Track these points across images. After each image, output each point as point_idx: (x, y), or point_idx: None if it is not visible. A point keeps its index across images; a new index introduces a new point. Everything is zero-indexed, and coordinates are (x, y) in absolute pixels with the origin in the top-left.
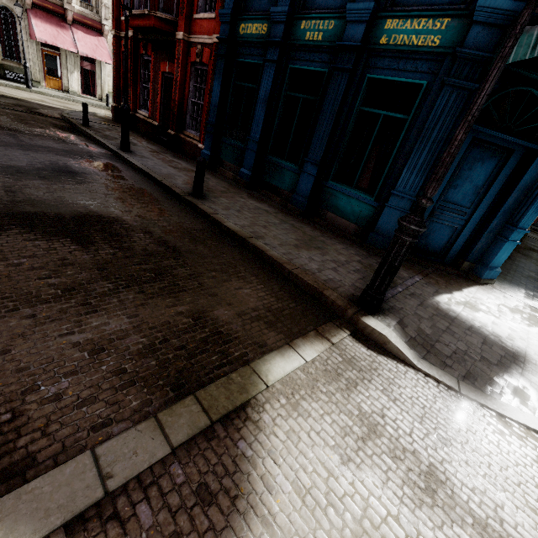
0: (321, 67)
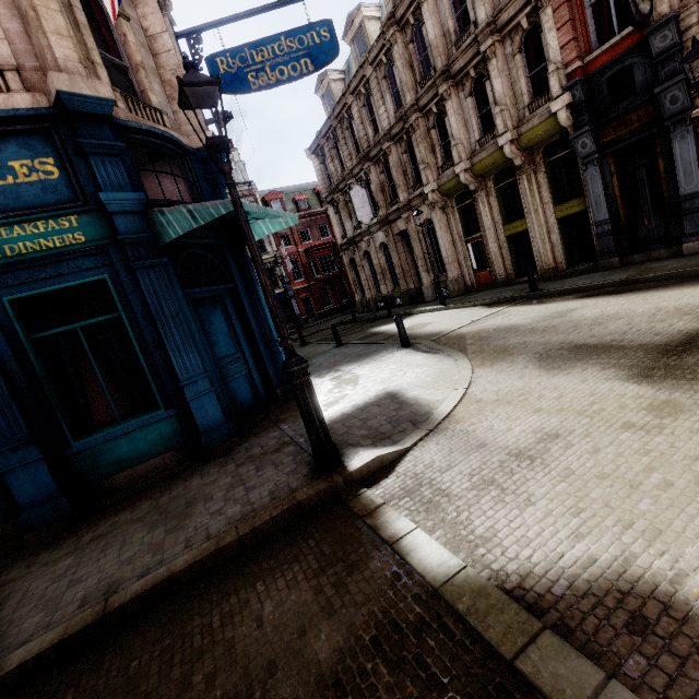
0: None
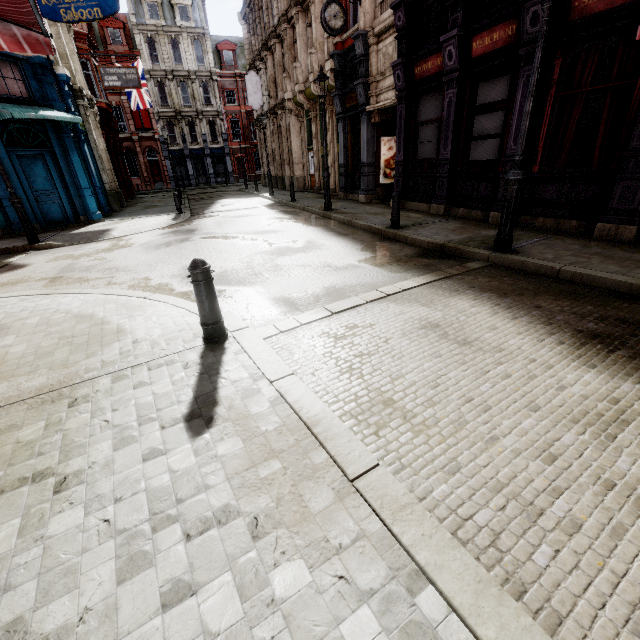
0: None
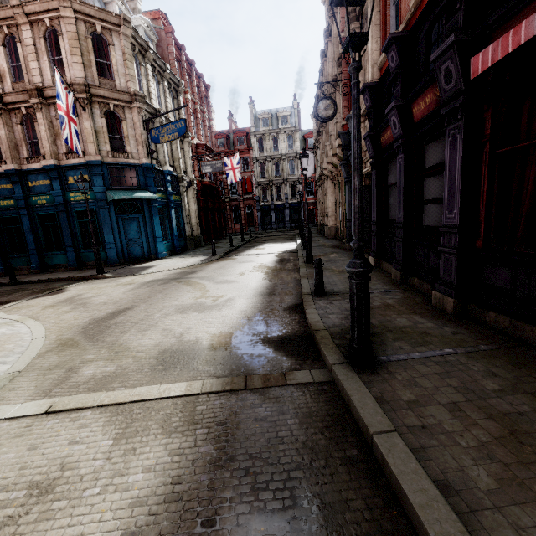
0: (52, 211)
